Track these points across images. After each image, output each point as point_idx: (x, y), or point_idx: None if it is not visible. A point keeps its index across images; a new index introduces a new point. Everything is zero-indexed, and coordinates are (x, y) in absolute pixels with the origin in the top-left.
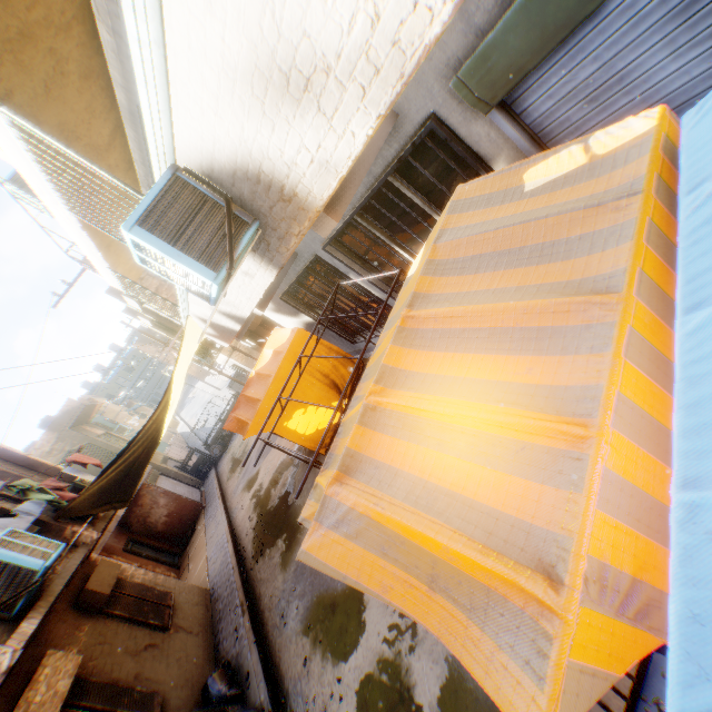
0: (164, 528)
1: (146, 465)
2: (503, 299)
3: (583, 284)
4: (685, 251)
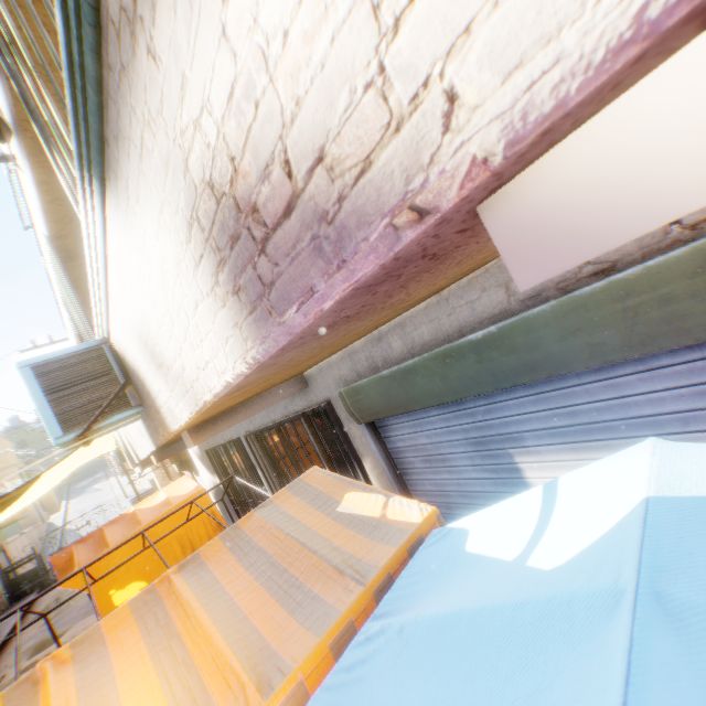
0: None
1: None
2: (222, 622)
3: (269, 657)
4: (320, 691)
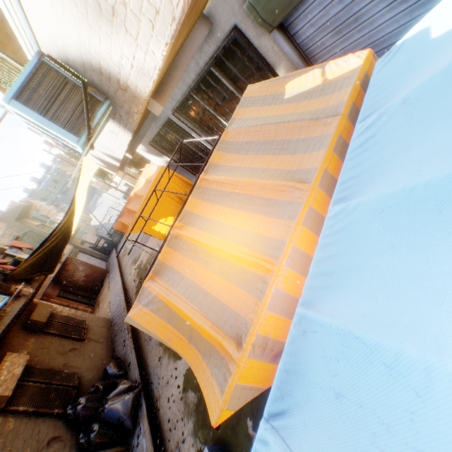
0: (83, 284)
1: (63, 249)
2: (254, 176)
3: (296, 173)
4: (347, 163)
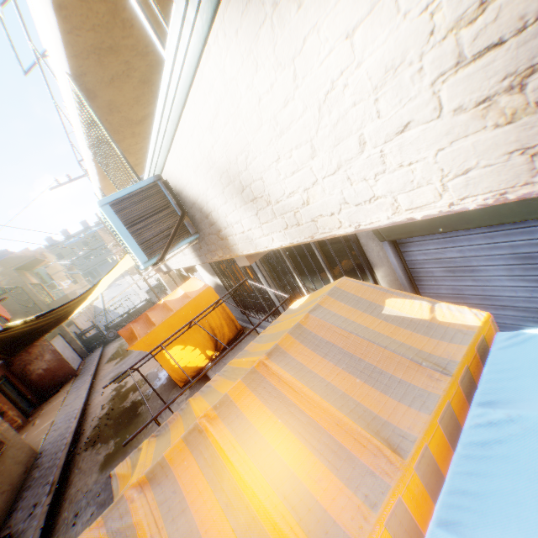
0: (37, 378)
1: (45, 334)
2: (329, 398)
3: (386, 427)
4: (459, 459)
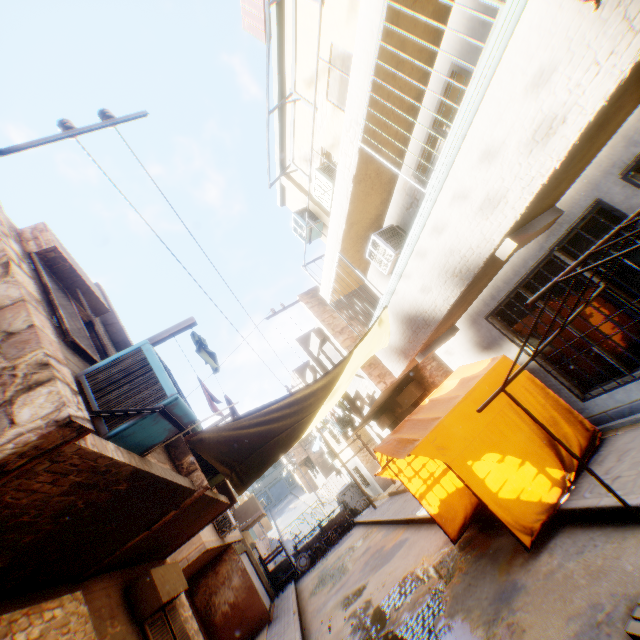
0: (220, 620)
1: (278, 453)
2: None
3: None
4: None
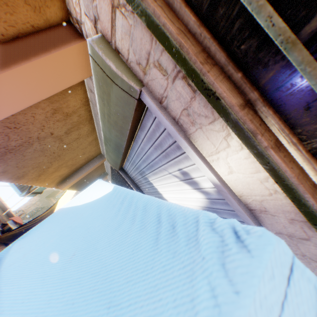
0: None
1: None
2: None
3: None
4: None
